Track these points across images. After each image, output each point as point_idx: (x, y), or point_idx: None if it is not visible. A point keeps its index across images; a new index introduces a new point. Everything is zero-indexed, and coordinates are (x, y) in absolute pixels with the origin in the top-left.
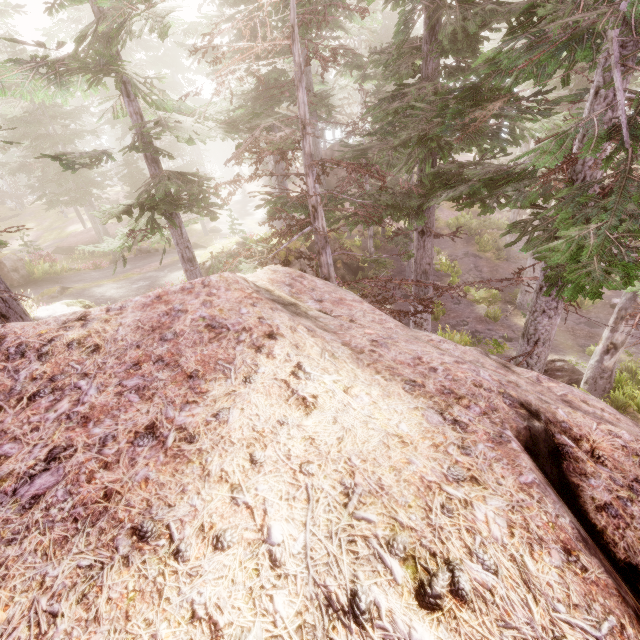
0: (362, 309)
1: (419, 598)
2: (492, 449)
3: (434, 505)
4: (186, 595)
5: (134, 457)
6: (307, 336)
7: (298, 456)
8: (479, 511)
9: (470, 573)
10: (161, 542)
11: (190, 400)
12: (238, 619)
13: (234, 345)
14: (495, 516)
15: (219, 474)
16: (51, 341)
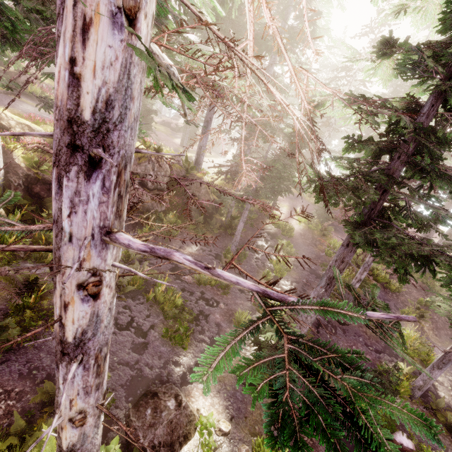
0: None
1: None
2: None
3: None
4: None
5: None
6: None
7: None
8: None
9: None
10: None
11: None
12: None
13: None
14: None
15: None
16: None
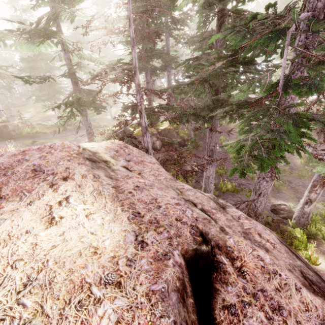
0: (152, 167)
1: None
2: (150, 263)
3: (74, 300)
4: None
5: None
6: (90, 180)
7: (18, 255)
8: (102, 308)
9: None
10: None
11: None
12: None
13: (40, 182)
14: (112, 313)
15: None
16: None
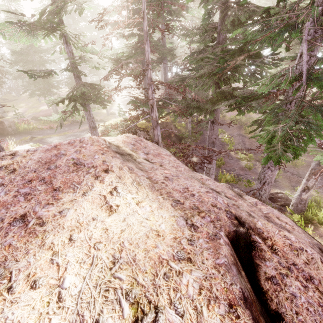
0: (169, 159)
1: None
2: (207, 242)
3: (160, 273)
4: (5, 314)
5: (8, 232)
6: (127, 172)
7: (95, 238)
8: (185, 278)
9: (167, 315)
10: (4, 281)
11: (50, 202)
12: None
13: (84, 174)
14: (193, 282)
15: (49, 245)
16: None
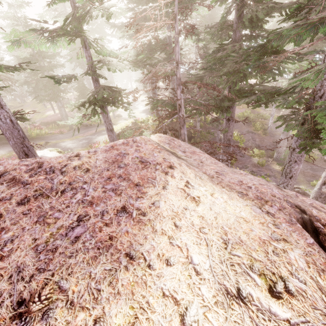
0: (205, 157)
1: (270, 293)
2: (289, 226)
3: (269, 250)
4: (158, 285)
5: (119, 221)
6: (187, 168)
7: (197, 224)
8: (291, 255)
9: (293, 283)
10: (140, 261)
11: (139, 196)
12: (186, 297)
13: (154, 171)
14: (299, 257)
15: (161, 231)
16: (65, 166)
